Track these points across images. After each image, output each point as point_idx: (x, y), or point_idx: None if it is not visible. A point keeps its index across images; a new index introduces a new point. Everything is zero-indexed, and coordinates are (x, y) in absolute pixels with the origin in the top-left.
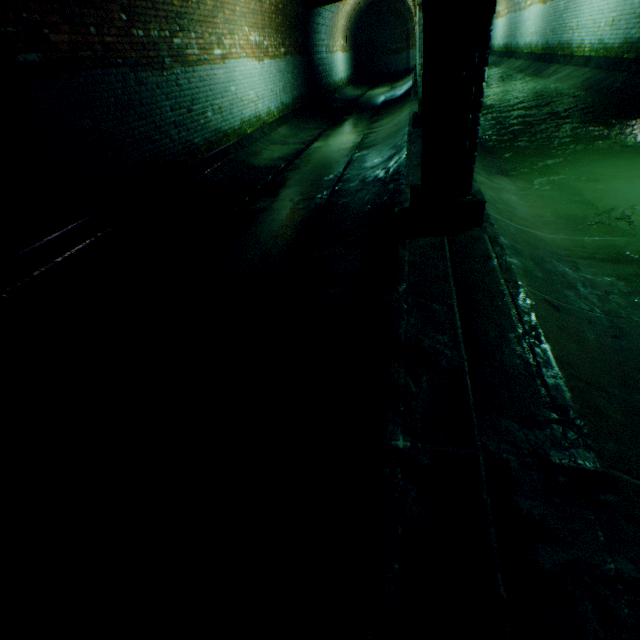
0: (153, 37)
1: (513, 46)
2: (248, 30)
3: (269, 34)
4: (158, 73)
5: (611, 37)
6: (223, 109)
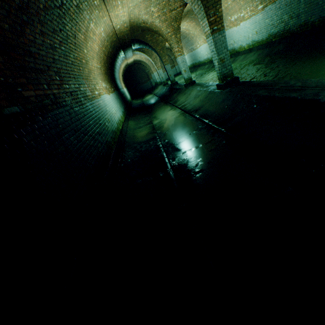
0: (72, 88)
1: (197, 63)
2: (101, 82)
3: (106, 83)
4: (81, 107)
5: (259, 37)
6: (109, 119)
